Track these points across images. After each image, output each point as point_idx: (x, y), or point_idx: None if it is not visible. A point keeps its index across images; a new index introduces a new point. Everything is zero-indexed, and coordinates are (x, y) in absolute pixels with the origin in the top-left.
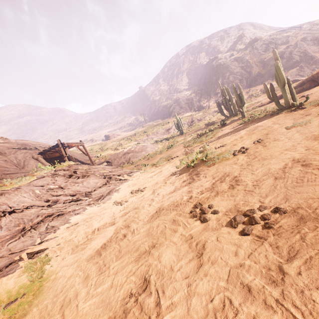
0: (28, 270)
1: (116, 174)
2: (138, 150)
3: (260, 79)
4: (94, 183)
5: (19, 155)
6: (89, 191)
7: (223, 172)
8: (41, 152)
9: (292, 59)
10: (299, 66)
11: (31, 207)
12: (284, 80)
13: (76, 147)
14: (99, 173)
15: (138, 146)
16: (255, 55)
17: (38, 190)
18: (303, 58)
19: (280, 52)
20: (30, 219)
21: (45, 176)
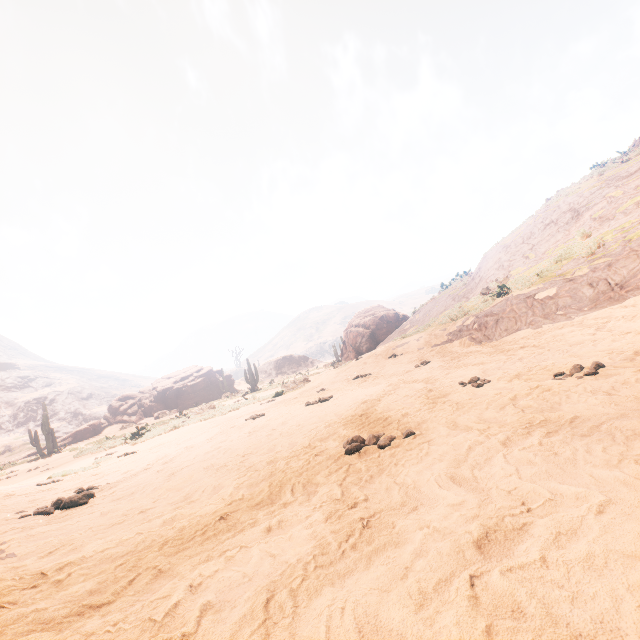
0: None
1: None
2: None
3: (3, 430)
4: None
5: None
6: None
7: (6, 476)
8: None
9: (60, 409)
10: (67, 420)
11: None
12: (50, 428)
13: None
14: None
15: None
16: (1, 388)
17: None
18: (73, 411)
19: (43, 395)
20: None
21: None
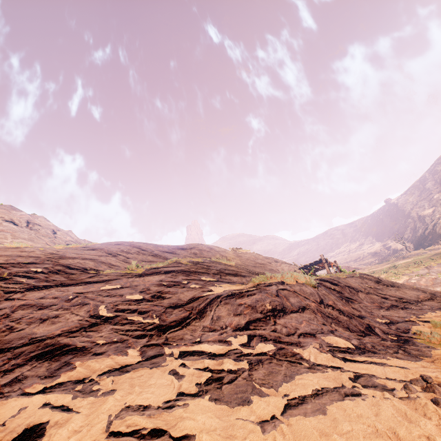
0: (439, 326)
1: (439, 292)
2: (425, 284)
3: None
4: (414, 294)
5: (284, 267)
6: (416, 300)
7: None
8: (301, 267)
9: None
10: None
11: (371, 293)
12: None
13: (334, 267)
14: (410, 287)
15: (424, 278)
16: None
17: (360, 283)
18: None
19: None
20: (378, 302)
21: (353, 276)
